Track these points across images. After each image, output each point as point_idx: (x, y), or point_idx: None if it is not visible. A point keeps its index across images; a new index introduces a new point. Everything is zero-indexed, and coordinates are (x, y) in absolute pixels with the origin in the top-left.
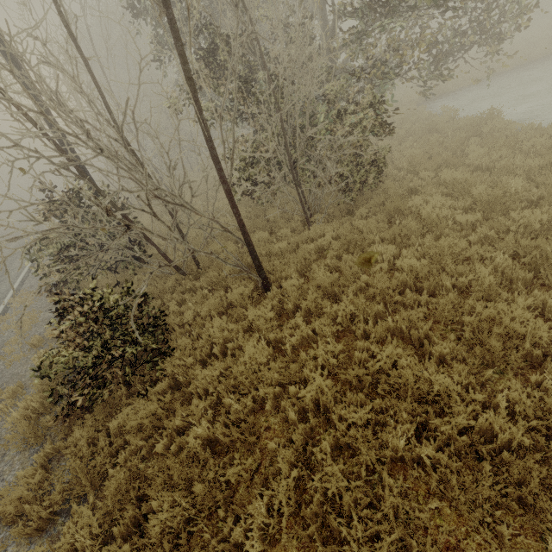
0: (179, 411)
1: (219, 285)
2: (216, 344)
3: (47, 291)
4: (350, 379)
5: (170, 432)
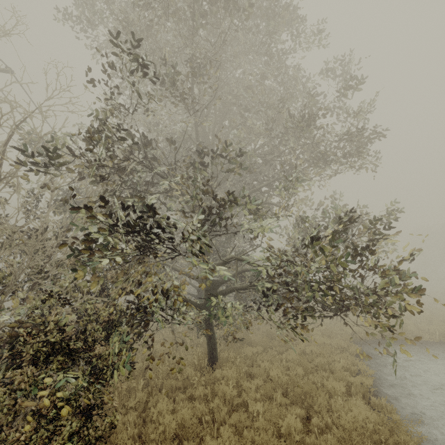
0: None
1: None
2: None
3: None
4: None
5: None
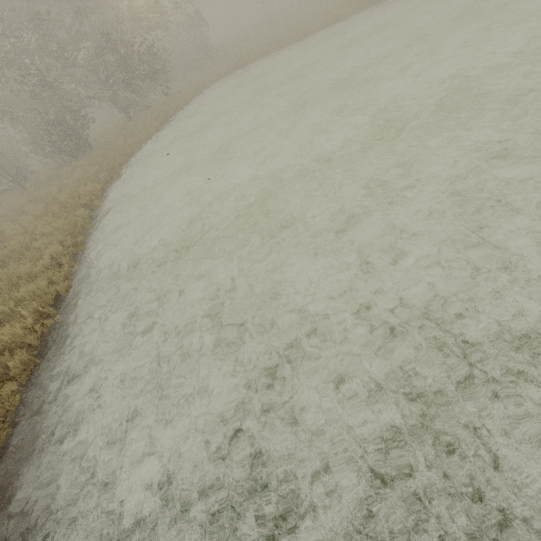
0: None
1: None
2: None
3: None
4: None
5: None
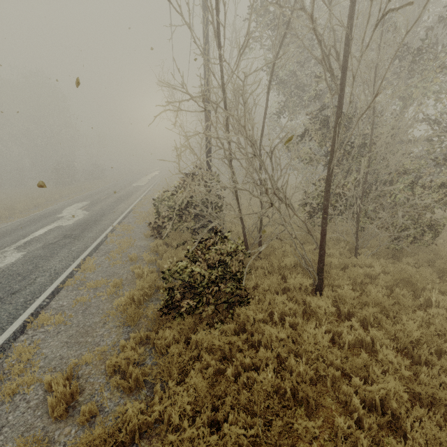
0: (247, 352)
1: (275, 271)
2: (277, 313)
3: (153, 228)
4: (424, 396)
5: (238, 365)
